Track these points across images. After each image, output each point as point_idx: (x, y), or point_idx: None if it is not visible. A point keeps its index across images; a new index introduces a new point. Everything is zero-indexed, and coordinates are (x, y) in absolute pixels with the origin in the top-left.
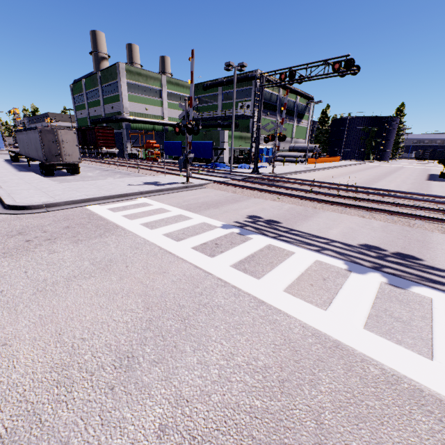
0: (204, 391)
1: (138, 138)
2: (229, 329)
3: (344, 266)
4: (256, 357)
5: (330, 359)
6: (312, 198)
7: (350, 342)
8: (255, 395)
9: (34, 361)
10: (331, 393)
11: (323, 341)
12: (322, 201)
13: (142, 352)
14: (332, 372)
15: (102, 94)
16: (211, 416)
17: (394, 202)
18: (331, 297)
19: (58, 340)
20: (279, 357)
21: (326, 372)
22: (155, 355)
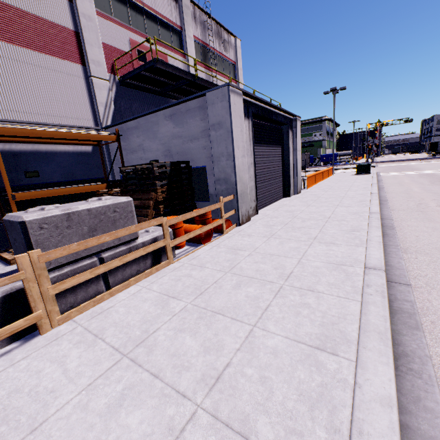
0: None
1: None
2: None
3: None
4: None
5: None
6: (421, 159)
7: None
8: None
9: None
10: None
11: None
12: (425, 160)
13: None
14: None
15: None
16: None
17: None
18: None
19: None
20: None
21: None
22: None
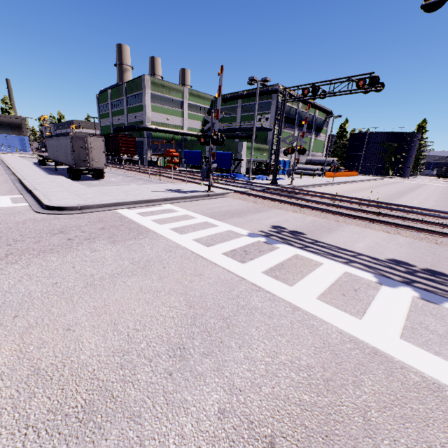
0: (254, 383)
1: (158, 146)
2: (269, 330)
3: (374, 279)
4: (298, 357)
5: (370, 364)
6: (334, 211)
7: (388, 350)
8: (302, 390)
9: (97, 345)
10: (375, 394)
11: (361, 347)
12: (345, 215)
13: (191, 344)
14: (374, 376)
15: (126, 104)
16: (264, 405)
17: (419, 219)
18: (364, 307)
19: (114, 329)
20: (321, 359)
21: (368, 375)
22: (204, 348)
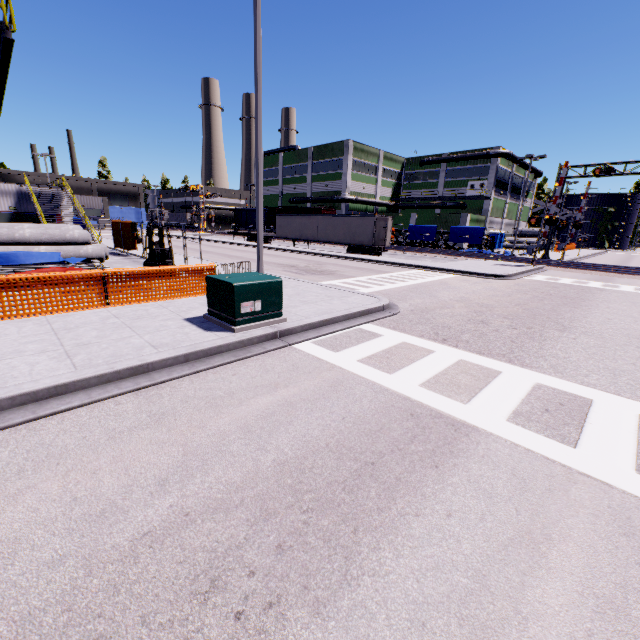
0: None
1: None
2: None
3: None
4: None
5: None
6: None
7: None
8: None
9: None
10: None
11: None
12: None
13: None
14: None
15: (311, 171)
16: None
17: None
18: None
19: None
20: None
21: None
22: None
